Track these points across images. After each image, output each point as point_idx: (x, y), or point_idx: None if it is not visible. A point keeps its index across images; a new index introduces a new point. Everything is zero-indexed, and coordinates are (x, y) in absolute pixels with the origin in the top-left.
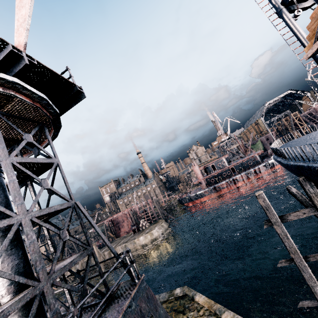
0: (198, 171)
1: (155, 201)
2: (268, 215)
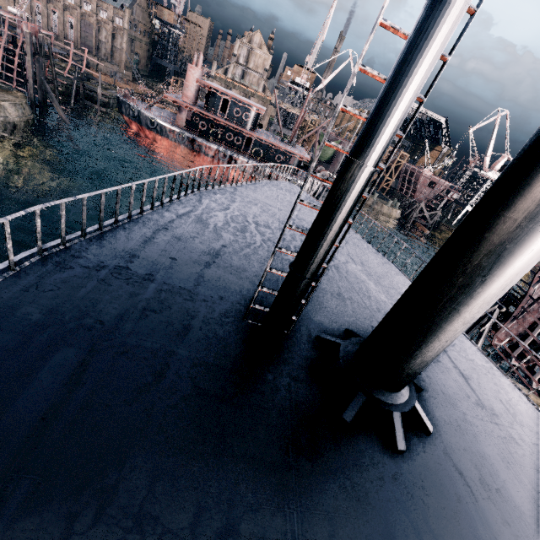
0: (194, 85)
1: (35, 43)
2: None
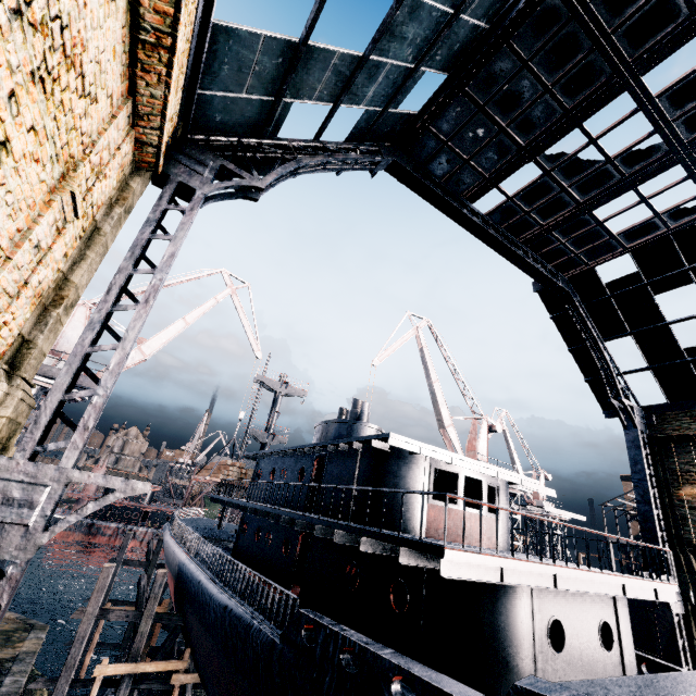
0: None
1: None
2: (119, 553)
